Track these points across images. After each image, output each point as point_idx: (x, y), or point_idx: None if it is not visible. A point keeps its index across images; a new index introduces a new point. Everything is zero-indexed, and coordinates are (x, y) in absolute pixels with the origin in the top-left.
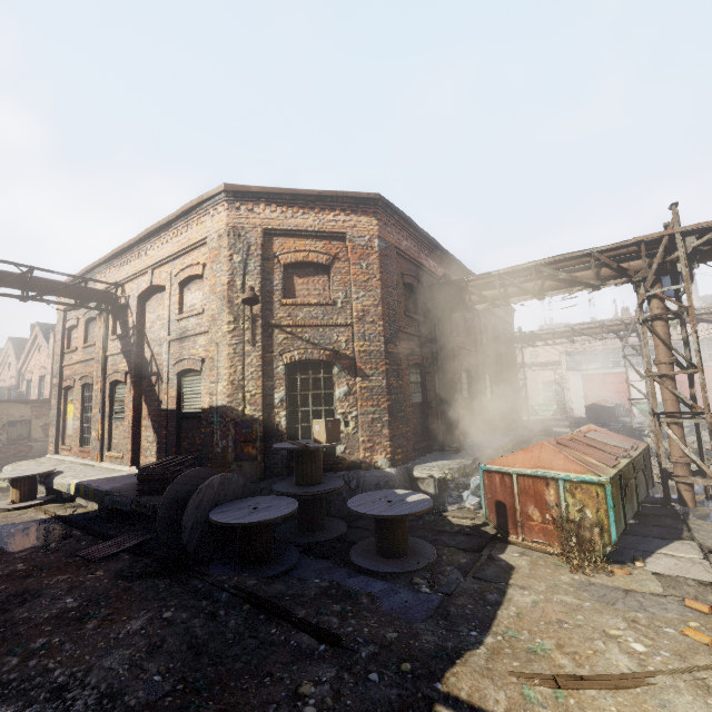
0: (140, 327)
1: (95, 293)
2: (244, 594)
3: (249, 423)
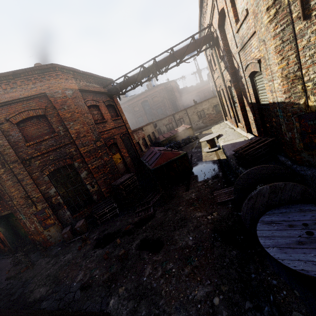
0: (226, 48)
1: (201, 40)
2: None
3: (315, 114)
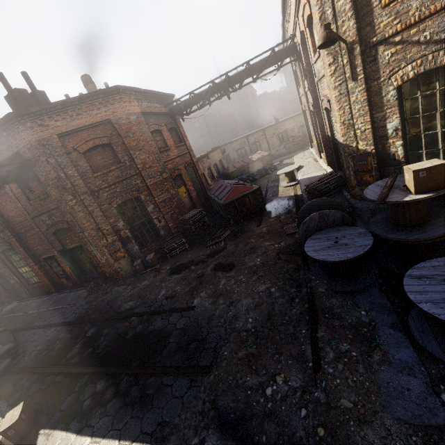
0: (309, 68)
1: (282, 53)
2: (310, 297)
3: (363, 156)
